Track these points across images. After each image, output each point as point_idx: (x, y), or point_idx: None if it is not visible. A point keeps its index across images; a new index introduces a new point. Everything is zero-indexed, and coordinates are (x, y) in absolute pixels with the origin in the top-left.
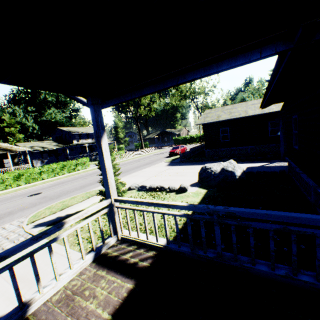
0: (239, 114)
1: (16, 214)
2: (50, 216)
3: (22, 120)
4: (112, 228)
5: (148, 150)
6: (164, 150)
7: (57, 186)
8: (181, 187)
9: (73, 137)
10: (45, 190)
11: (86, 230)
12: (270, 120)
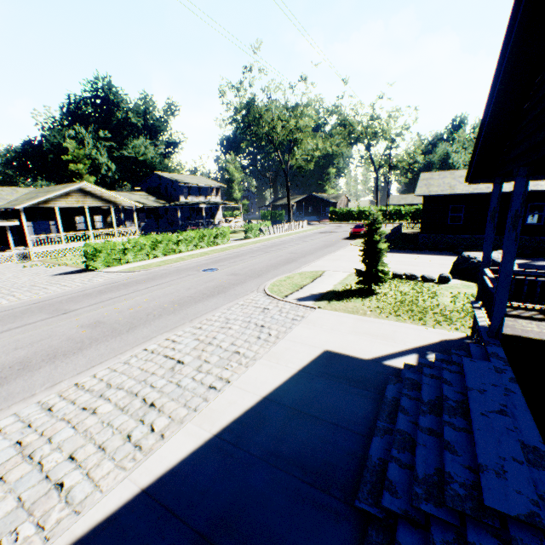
0: (487, 187)
1: (236, 289)
2: (299, 293)
3: (90, 153)
4: (477, 295)
5: (298, 225)
6: (323, 228)
7: (226, 263)
8: (445, 276)
9: (180, 190)
10: (216, 266)
11: (374, 308)
12: (532, 201)
